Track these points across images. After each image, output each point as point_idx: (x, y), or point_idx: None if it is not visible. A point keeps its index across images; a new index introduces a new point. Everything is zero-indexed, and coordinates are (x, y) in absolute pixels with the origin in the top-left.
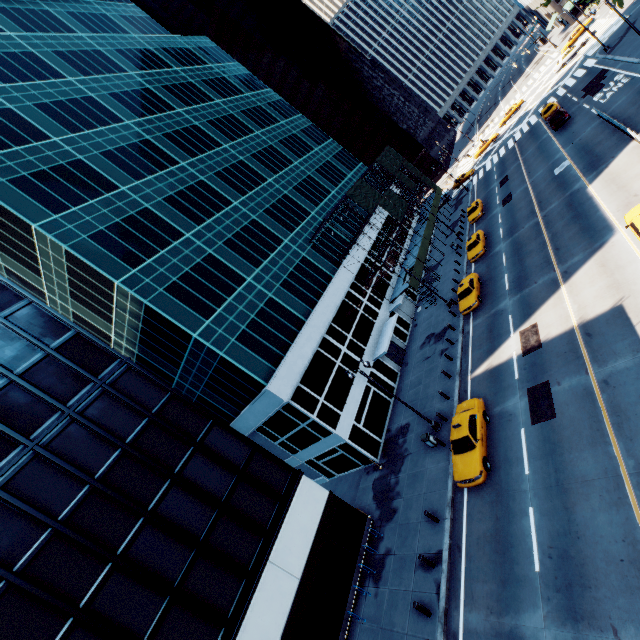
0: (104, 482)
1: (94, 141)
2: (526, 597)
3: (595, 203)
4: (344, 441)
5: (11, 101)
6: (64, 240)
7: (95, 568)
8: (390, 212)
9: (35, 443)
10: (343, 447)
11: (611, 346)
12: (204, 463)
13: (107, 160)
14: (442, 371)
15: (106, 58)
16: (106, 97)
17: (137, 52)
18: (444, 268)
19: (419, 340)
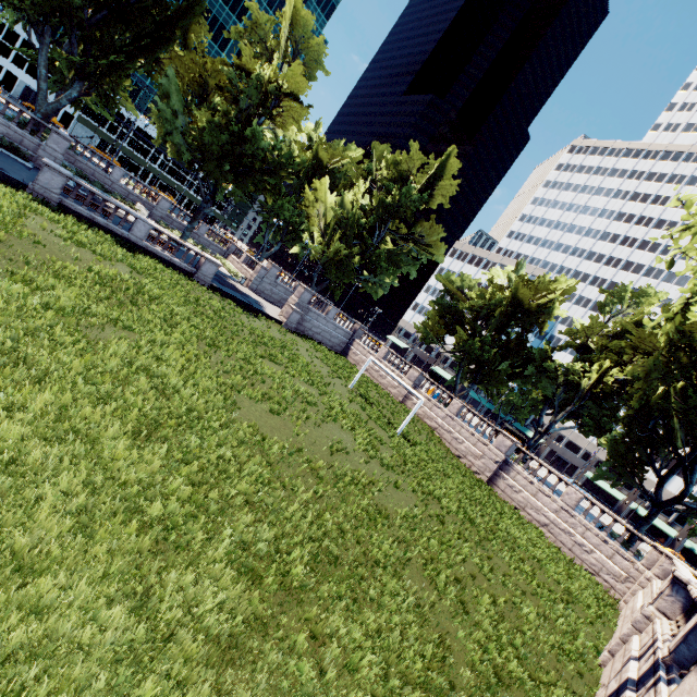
0: None
1: None
2: None
3: None
4: None
5: None
6: None
7: None
8: None
9: None
10: None
11: None
12: None
13: None
14: None
15: None
16: None
17: None
18: None
19: None
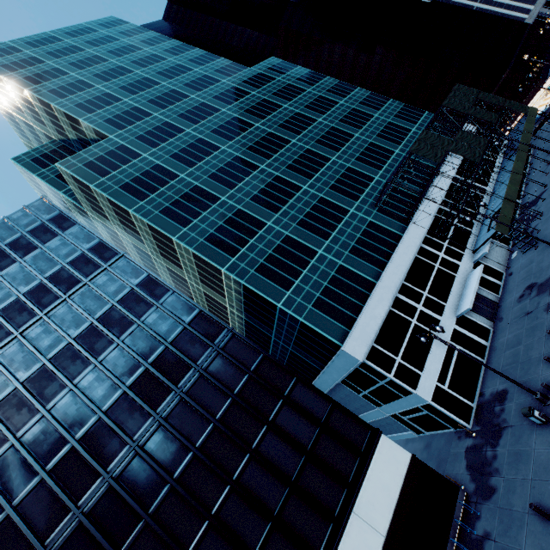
0: (222, 422)
1: (204, 169)
2: None
3: None
4: (426, 402)
5: (158, 159)
6: (190, 245)
7: (219, 487)
8: (464, 155)
9: (180, 390)
10: (427, 408)
11: None
12: (291, 414)
13: (212, 180)
14: (548, 332)
15: (207, 106)
16: (209, 134)
17: (226, 93)
18: (546, 202)
19: (515, 291)
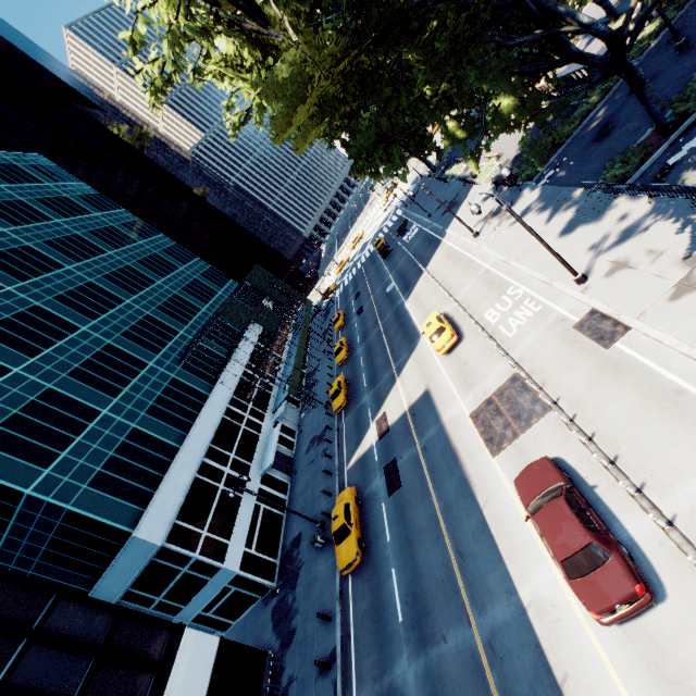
0: None
1: None
2: (396, 649)
3: (410, 315)
4: (235, 574)
5: None
6: None
7: None
8: (264, 326)
9: None
10: (235, 582)
11: (426, 421)
12: (45, 655)
13: None
14: (323, 470)
15: None
16: None
17: None
18: (320, 373)
19: (305, 445)
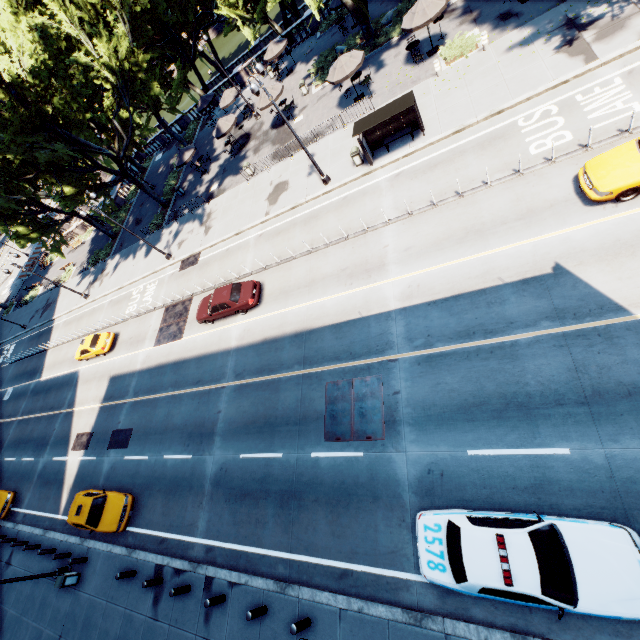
0: None
1: None
2: (200, 467)
3: (54, 377)
4: None
5: None
6: None
7: None
8: None
9: None
10: None
11: (124, 386)
12: None
13: None
14: (25, 546)
15: None
16: None
17: None
18: None
19: None
